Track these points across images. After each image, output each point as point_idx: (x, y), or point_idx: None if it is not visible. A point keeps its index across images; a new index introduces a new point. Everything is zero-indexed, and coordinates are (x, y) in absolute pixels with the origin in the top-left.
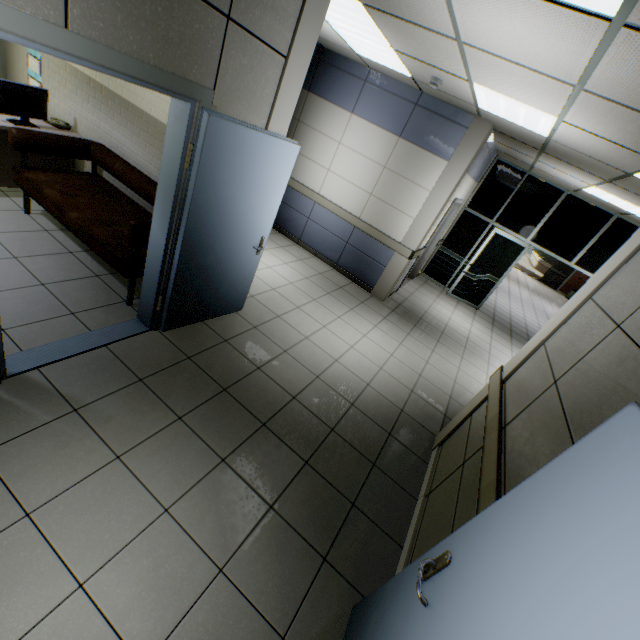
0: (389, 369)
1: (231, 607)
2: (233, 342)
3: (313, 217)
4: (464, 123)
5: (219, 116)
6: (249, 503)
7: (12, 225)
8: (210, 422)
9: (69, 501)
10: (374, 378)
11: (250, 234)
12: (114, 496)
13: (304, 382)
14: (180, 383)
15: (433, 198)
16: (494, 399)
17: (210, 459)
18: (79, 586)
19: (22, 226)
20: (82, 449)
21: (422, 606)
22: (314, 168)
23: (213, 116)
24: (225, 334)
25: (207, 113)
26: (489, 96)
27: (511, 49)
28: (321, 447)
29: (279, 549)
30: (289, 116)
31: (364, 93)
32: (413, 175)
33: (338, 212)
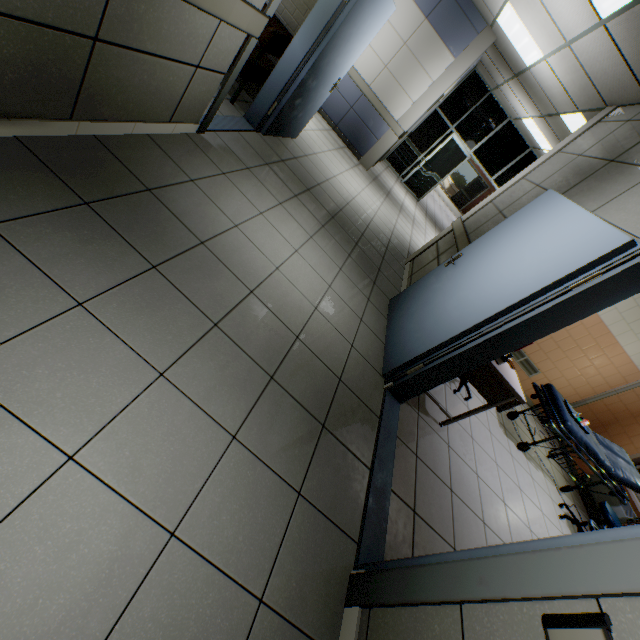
0: (380, 216)
1: (349, 283)
2: (299, 161)
3: None
4: (478, 28)
5: None
6: (341, 250)
7: None
8: (310, 205)
9: (273, 215)
10: (374, 218)
11: (337, 72)
12: (289, 222)
13: (343, 204)
14: (286, 176)
15: (434, 89)
16: (459, 228)
17: (318, 223)
18: (296, 251)
19: None
20: (263, 192)
21: (448, 270)
22: None
23: None
24: (293, 153)
25: None
26: (512, 18)
27: (550, 0)
28: (360, 240)
29: (358, 272)
30: None
31: None
32: (425, 61)
33: (352, 74)
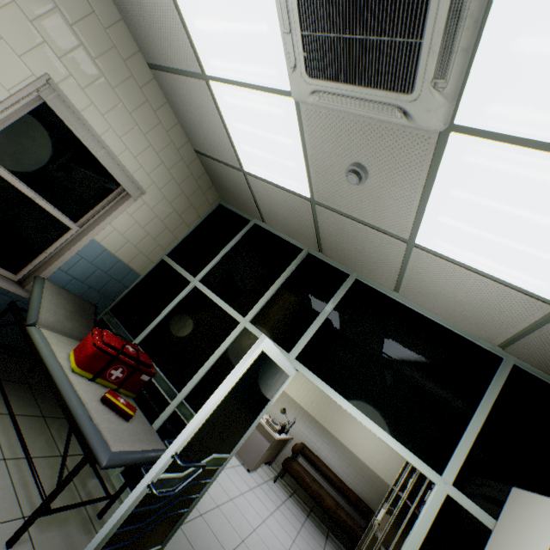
0: None
1: None
2: None
3: None
4: None
5: None
6: None
7: (280, 493)
8: None
9: None
10: None
11: None
12: None
13: None
14: None
15: None
16: None
17: None
18: None
19: (282, 494)
20: None
21: None
22: None
23: None
24: None
25: None
26: None
27: None
28: None
29: None
30: None
31: None
32: None
33: None
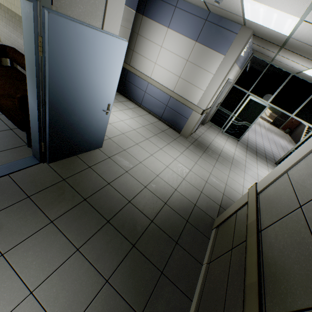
0: (188, 179)
1: None
2: (94, 167)
3: (147, 91)
4: (235, 30)
5: (59, 15)
6: (92, 280)
7: None
8: (72, 223)
9: None
10: (179, 185)
11: (99, 102)
12: None
13: (136, 191)
14: (55, 197)
15: (215, 78)
16: (252, 207)
17: (68, 250)
18: None
19: None
20: None
21: None
22: (147, 62)
23: (52, 13)
24: (90, 163)
25: (47, 11)
26: (253, 7)
27: None
28: (144, 234)
29: None
30: (118, 20)
31: (175, 14)
32: (204, 65)
33: (161, 88)
